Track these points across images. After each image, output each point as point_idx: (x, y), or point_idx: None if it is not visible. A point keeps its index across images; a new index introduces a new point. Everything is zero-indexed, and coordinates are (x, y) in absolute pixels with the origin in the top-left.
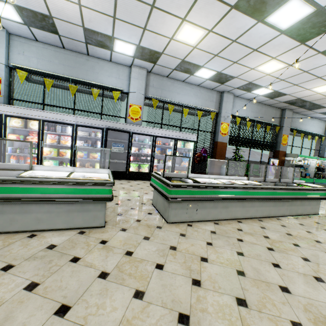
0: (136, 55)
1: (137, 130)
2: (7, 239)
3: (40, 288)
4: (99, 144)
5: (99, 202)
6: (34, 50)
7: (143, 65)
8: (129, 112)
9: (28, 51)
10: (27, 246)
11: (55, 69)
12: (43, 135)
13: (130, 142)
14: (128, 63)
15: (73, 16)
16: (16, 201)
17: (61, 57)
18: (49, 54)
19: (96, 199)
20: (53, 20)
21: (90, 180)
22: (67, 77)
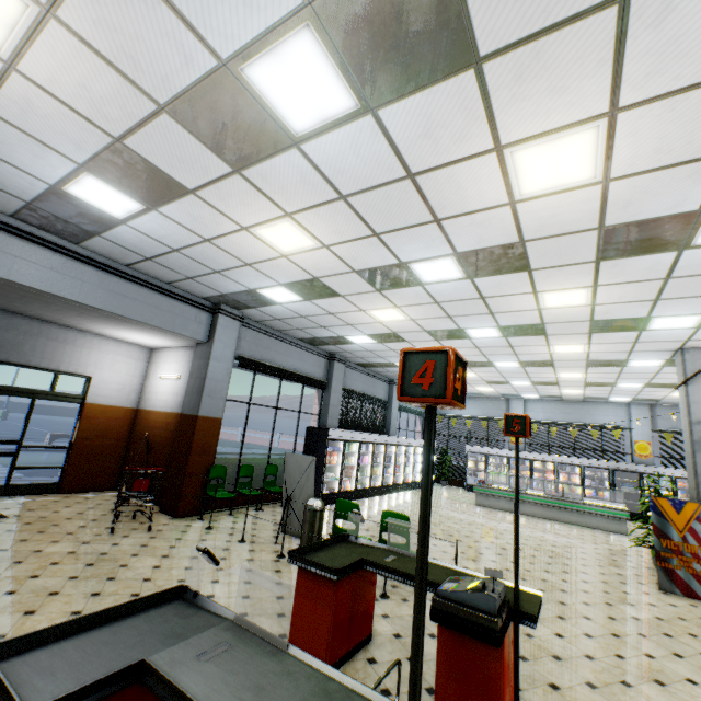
0: (633, 400)
1: (647, 470)
2: (583, 527)
3: (608, 537)
4: (605, 483)
5: (622, 520)
6: (540, 406)
7: (643, 402)
8: (634, 449)
9: (536, 408)
10: (593, 530)
11: (556, 417)
12: (557, 474)
13: (641, 483)
14: (625, 402)
15: (576, 395)
16: (584, 512)
17: (560, 407)
18: (550, 407)
19: (620, 518)
20: (561, 396)
21: (616, 507)
22: (567, 422)
